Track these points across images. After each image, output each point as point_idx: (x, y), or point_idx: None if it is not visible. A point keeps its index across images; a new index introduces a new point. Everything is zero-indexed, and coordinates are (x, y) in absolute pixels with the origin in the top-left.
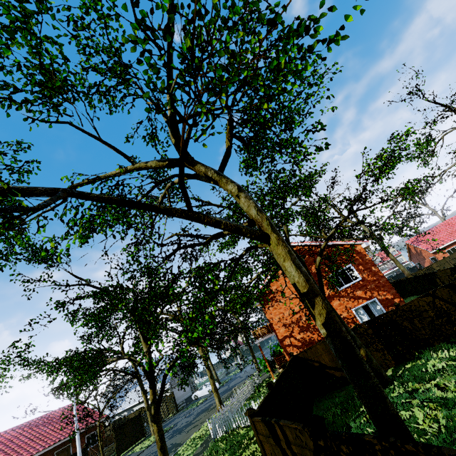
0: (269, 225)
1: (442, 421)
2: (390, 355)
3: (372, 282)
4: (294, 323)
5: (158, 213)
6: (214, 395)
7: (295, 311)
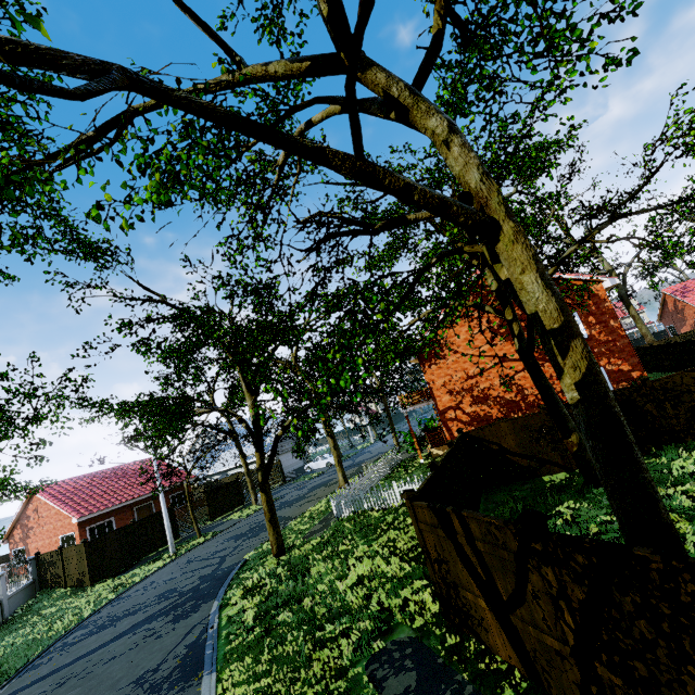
0: (503, 204)
1: (692, 538)
2: None
3: (603, 344)
4: (466, 390)
5: (300, 155)
6: (337, 470)
7: (470, 374)
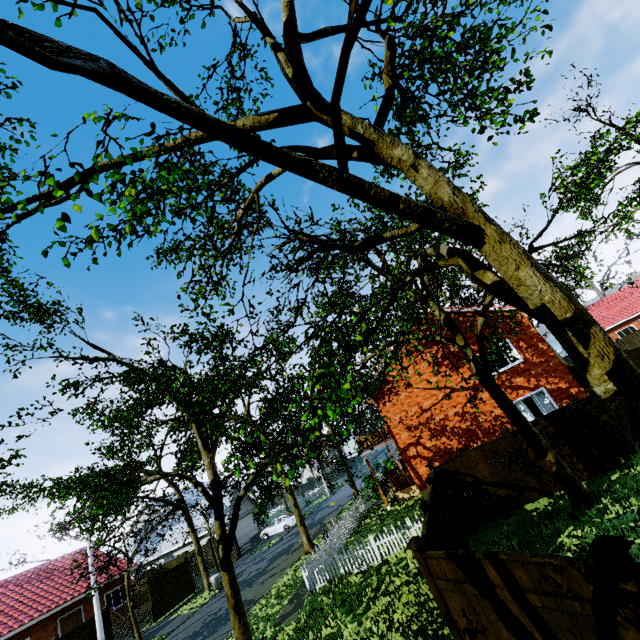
0: (479, 212)
1: None
2: (582, 464)
3: (538, 365)
4: (423, 424)
5: (288, 166)
6: (301, 531)
7: (424, 407)
